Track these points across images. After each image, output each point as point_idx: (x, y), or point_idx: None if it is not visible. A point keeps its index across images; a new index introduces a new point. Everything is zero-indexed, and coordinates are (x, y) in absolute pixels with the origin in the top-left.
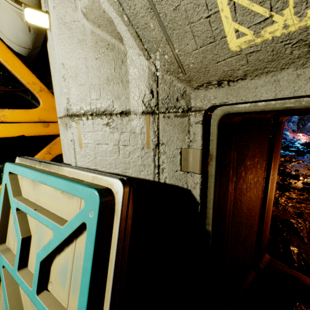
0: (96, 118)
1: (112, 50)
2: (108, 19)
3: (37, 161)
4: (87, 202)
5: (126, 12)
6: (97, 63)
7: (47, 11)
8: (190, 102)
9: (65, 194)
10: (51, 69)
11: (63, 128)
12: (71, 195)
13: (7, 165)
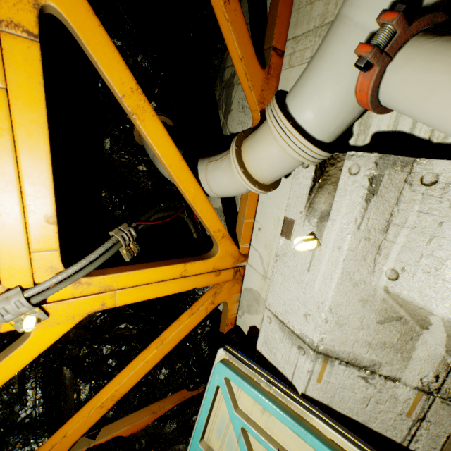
0: (350, 367)
1: (402, 323)
2: (424, 319)
3: (262, 378)
4: None
5: None
6: (377, 326)
7: (315, 235)
8: None
9: None
10: (278, 263)
11: (285, 337)
12: None
13: (222, 366)
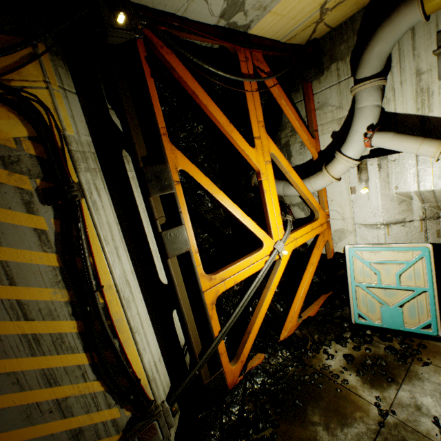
0: (396, 224)
1: (405, 201)
2: (410, 196)
3: (368, 244)
4: (422, 251)
5: (421, 196)
6: (398, 206)
7: (366, 187)
8: (439, 215)
9: (401, 252)
10: (354, 204)
11: (369, 229)
12: (405, 252)
13: (351, 248)
